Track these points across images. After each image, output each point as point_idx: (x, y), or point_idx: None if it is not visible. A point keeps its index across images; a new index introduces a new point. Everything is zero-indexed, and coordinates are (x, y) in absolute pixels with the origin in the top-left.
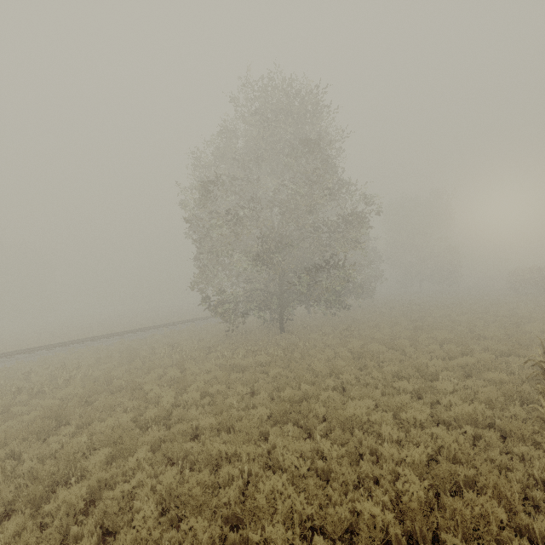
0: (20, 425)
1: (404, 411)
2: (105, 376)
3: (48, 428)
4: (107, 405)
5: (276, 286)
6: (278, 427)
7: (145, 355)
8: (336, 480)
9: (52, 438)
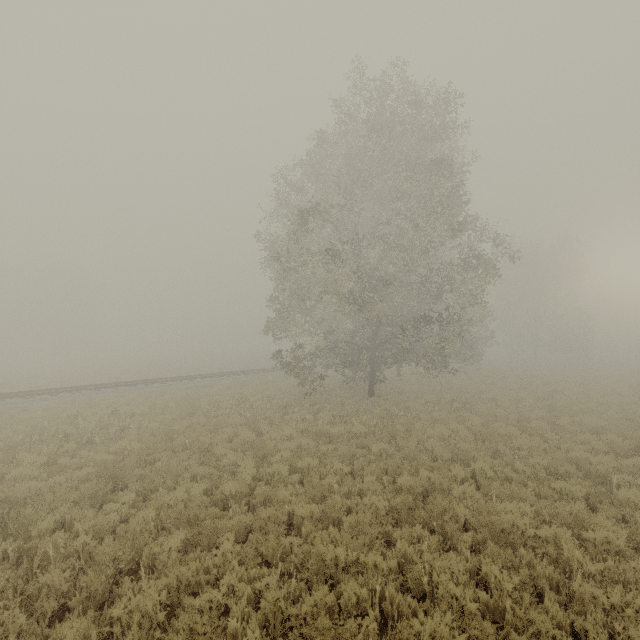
0: (69, 482)
1: (589, 529)
2: (164, 430)
3: (103, 491)
4: (172, 469)
5: (365, 339)
6: (407, 530)
7: (208, 408)
8: (525, 631)
9: (109, 505)
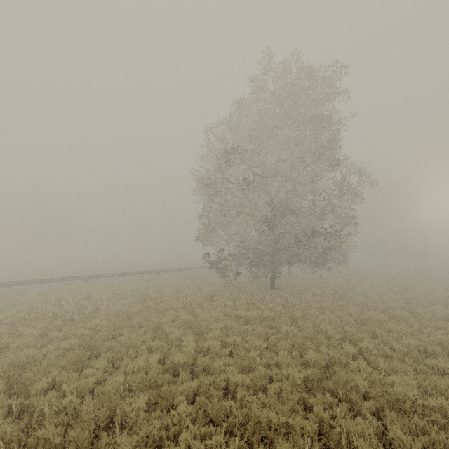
0: (57, 351)
1: None
2: (125, 312)
3: (83, 359)
4: (133, 342)
5: (267, 247)
6: (320, 397)
7: (155, 296)
8: None
9: (88, 370)
